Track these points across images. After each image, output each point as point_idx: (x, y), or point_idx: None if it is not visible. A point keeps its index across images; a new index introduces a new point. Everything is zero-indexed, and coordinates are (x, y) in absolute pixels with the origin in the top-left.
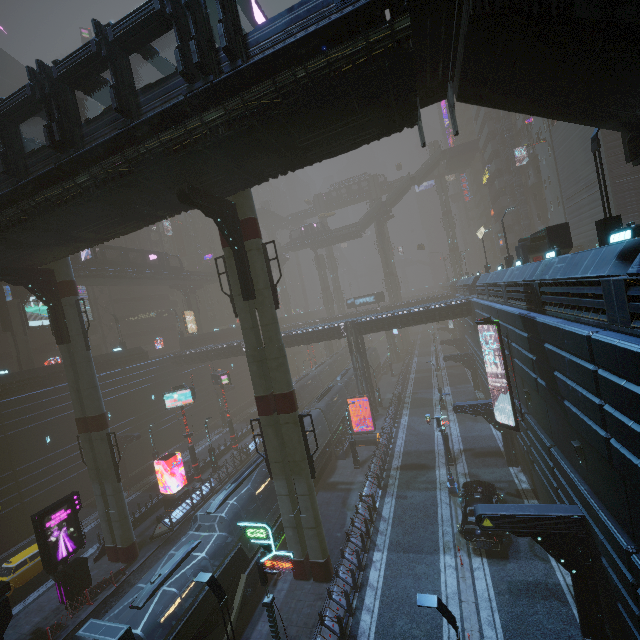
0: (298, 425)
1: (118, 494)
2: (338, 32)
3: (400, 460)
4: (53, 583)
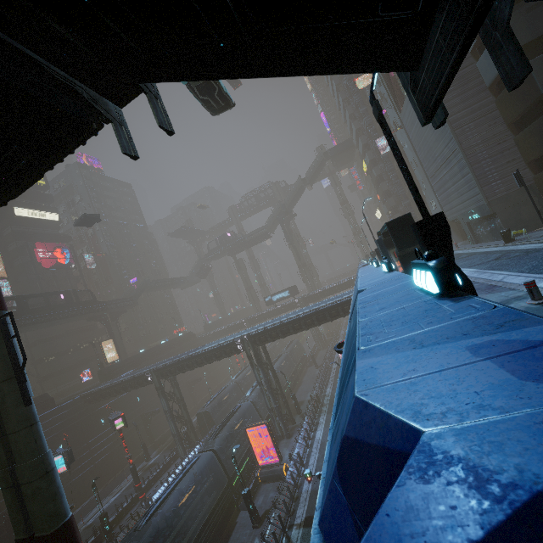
0: None
1: None
2: None
3: (305, 507)
4: None
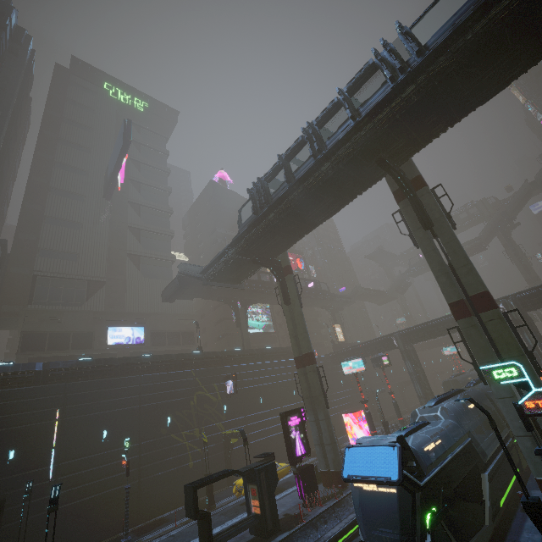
0: (504, 321)
1: (328, 419)
2: (494, 0)
3: None
4: (284, 494)
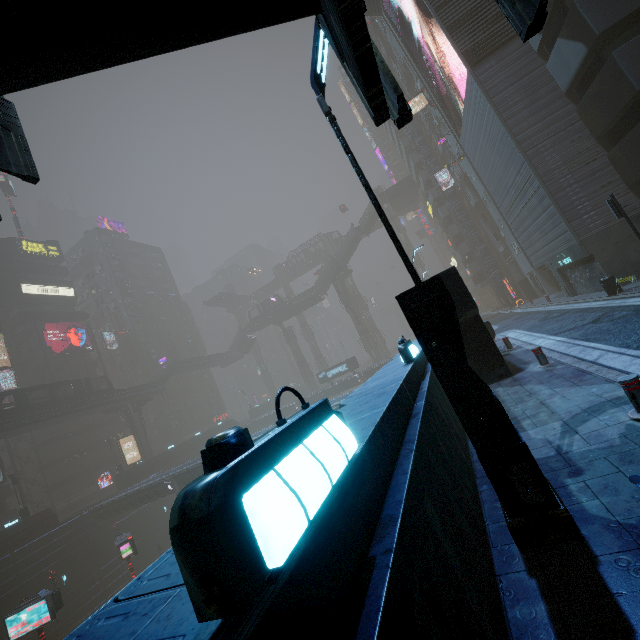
0: None
1: None
2: None
3: None
4: None
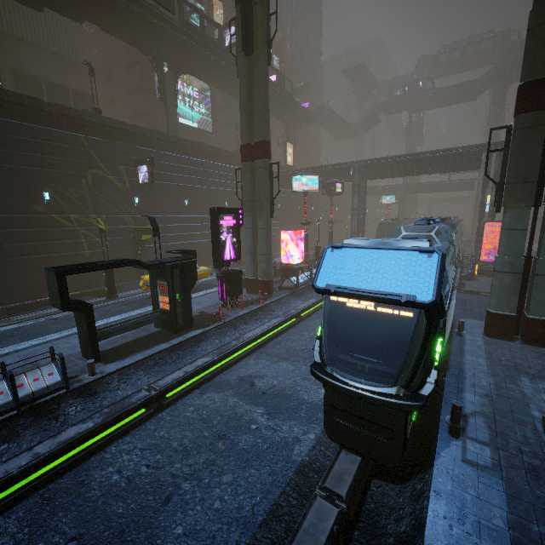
0: None
1: (268, 229)
2: None
3: None
4: (201, 294)
